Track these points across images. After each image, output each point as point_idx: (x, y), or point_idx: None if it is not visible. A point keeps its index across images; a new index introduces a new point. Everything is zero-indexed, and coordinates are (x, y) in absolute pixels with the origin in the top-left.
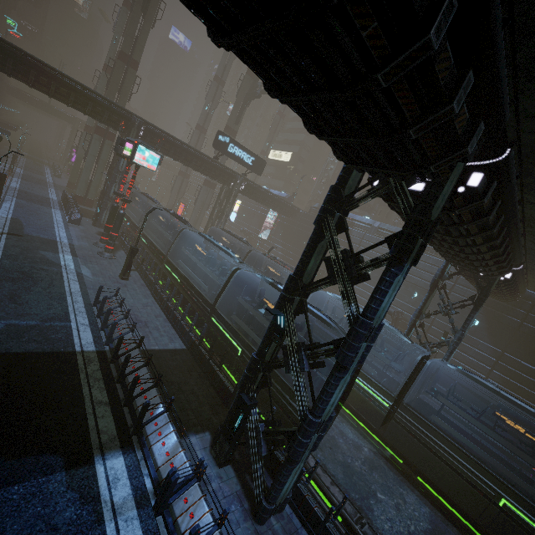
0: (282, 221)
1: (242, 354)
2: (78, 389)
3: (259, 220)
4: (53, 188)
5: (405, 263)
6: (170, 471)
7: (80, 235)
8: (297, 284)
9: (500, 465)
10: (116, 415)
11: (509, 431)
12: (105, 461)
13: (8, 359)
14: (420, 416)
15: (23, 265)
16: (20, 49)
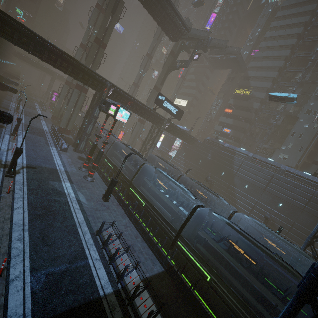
0: (185, 145)
1: (211, 280)
2: None
3: (169, 143)
4: (43, 120)
5: None
6: None
7: (69, 161)
8: None
9: None
10: None
11: None
12: None
13: None
14: None
15: (43, 199)
16: (40, 37)
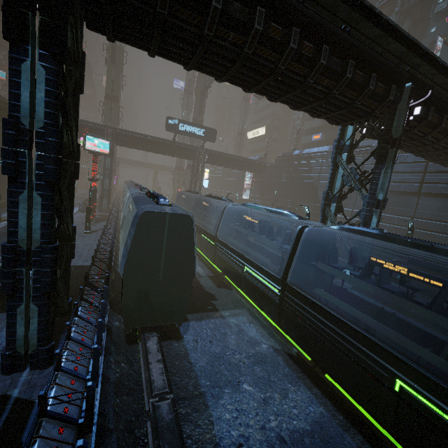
0: (257, 179)
1: None
2: None
3: (242, 185)
4: None
5: (26, 46)
6: None
7: (81, 216)
8: None
9: (389, 330)
10: None
11: (430, 293)
12: None
13: None
14: (301, 293)
15: None
16: None
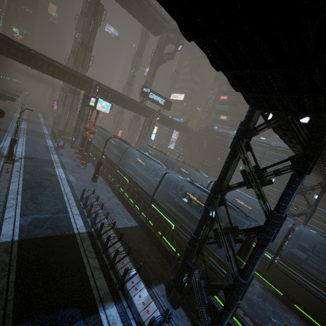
0: (182, 137)
1: (175, 228)
2: (80, 260)
3: (167, 137)
4: (45, 126)
5: (305, 174)
6: (151, 320)
7: (65, 155)
8: (220, 188)
9: None
10: (106, 276)
11: None
12: (105, 311)
13: (37, 242)
14: (294, 265)
15: (36, 177)
16: (26, 46)
